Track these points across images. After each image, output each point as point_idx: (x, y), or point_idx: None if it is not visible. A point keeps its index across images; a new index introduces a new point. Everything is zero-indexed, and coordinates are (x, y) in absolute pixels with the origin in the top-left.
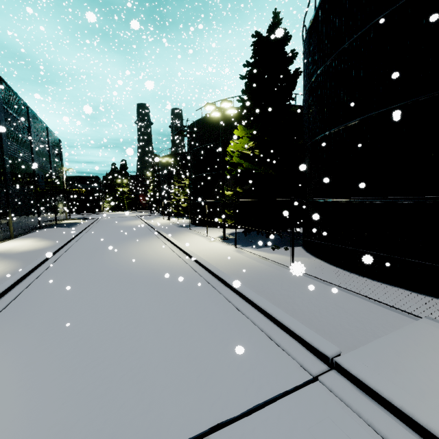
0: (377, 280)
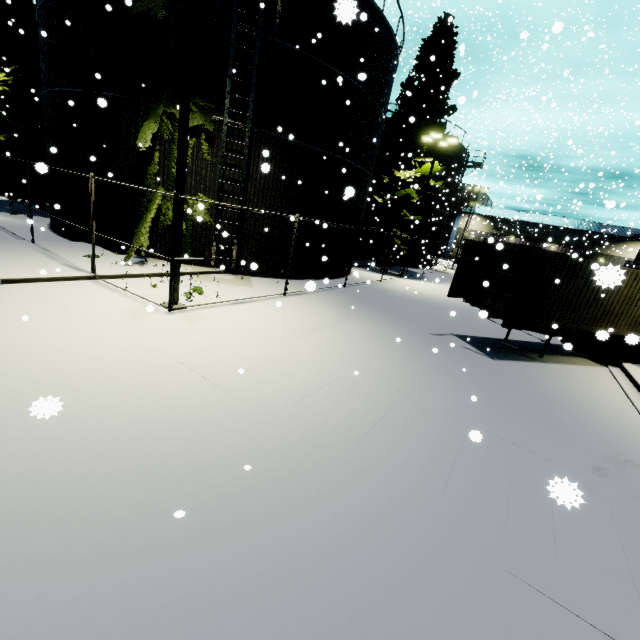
0: (62, 235)
